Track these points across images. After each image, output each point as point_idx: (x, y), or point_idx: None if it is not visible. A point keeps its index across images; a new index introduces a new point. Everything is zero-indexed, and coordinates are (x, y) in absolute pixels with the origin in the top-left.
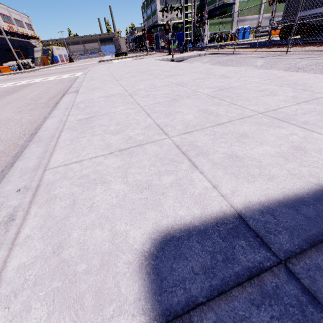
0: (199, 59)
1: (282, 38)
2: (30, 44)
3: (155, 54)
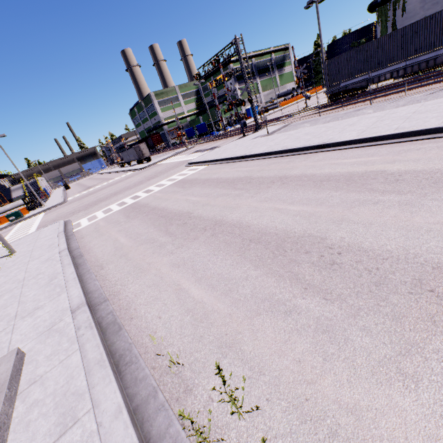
0: (297, 127)
1: (333, 101)
2: (0, 185)
3: (197, 146)
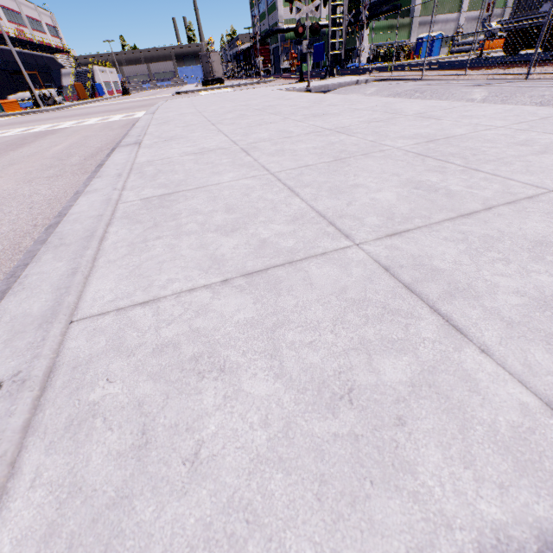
0: (357, 90)
1: (508, 53)
2: (55, 62)
3: (273, 82)
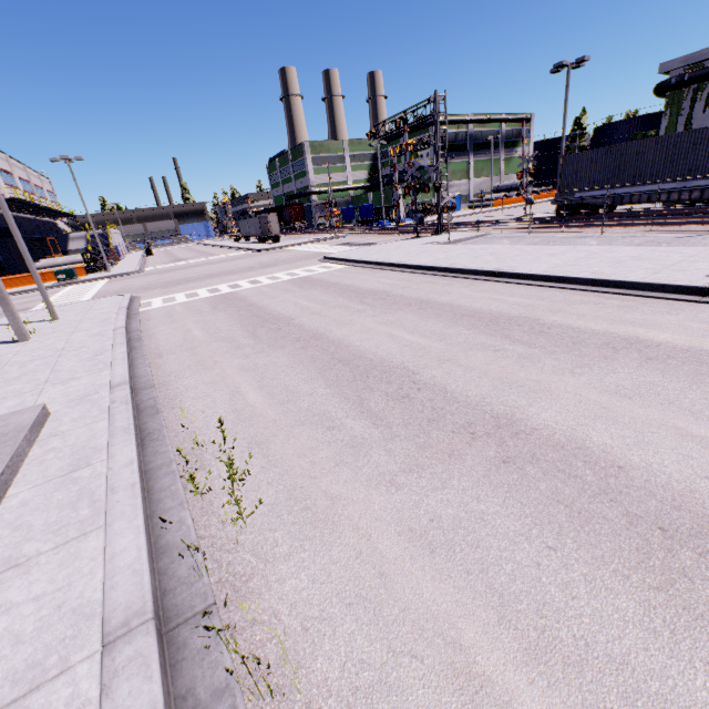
0: (492, 242)
1: (560, 216)
2: (56, 227)
3: (350, 237)
